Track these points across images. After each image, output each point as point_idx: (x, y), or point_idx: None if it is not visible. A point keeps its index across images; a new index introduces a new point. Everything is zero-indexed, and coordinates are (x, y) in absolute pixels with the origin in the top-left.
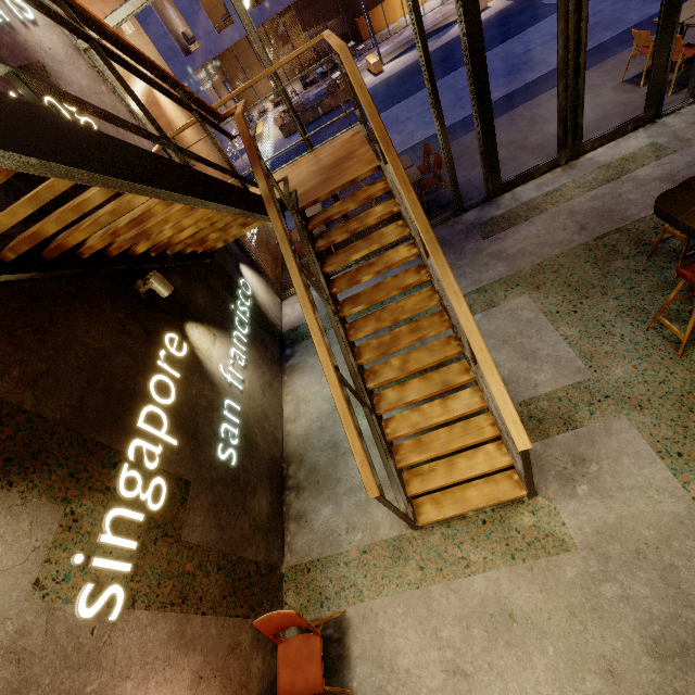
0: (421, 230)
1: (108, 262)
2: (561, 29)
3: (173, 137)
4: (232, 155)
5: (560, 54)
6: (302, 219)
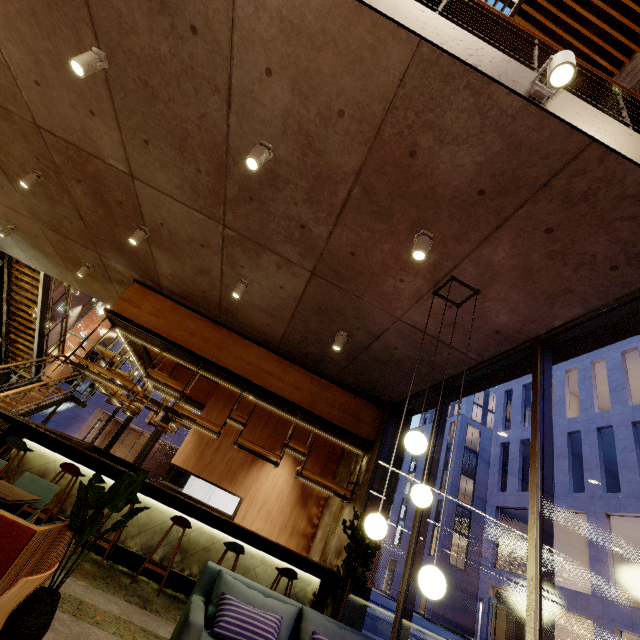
0: (51, 379)
1: (7, 327)
2: (147, 442)
3: (51, 355)
4: None
5: (142, 449)
6: (38, 381)
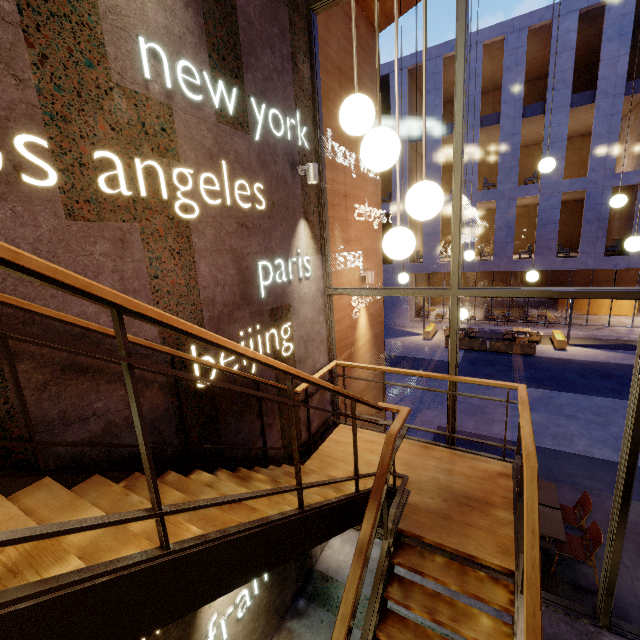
0: None
1: None
2: None
3: (344, 365)
4: (397, 331)
5: None
6: (393, 543)
